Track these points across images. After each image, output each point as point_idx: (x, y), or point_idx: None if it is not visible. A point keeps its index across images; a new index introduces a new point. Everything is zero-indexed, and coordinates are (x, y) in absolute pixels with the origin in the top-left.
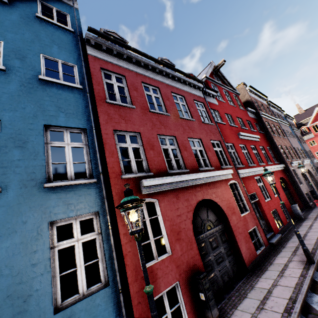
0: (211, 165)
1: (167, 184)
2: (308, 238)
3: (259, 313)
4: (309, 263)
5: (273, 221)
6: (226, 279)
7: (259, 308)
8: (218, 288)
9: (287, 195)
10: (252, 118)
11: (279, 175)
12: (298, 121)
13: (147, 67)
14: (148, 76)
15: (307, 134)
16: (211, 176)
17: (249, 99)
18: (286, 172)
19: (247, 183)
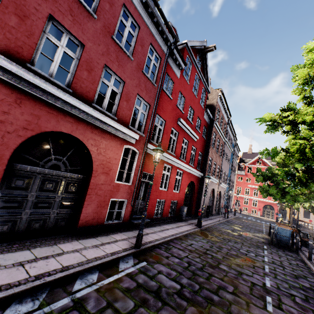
0: (116, 115)
1: (8, 73)
2: (166, 232)
3: (9, 268)
4: (134, 247)
5: (153, 207)
6: (36, 227)
7: (20, 263)
8: (11, 230)
9: (188, 198)
10: (205, 120)
11: (193, 179)
12: (243, 158)
13: None
14: None
15: (242, 170)
16: (102, 120)
17: (215, 104)
18: (201, 181)
19: (152, 162)
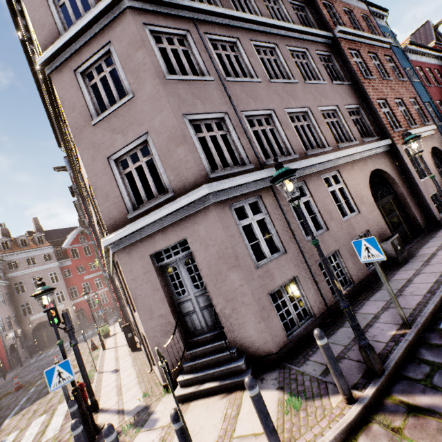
0: None
1: None
2: None
3: None
4: None
5: None
6: None
7: None
8: None
9: None
10: None
11: None
12: None
13: (420, 55)
14: (424, 62)
15: None
16: None
17: None
18: None
19: None
